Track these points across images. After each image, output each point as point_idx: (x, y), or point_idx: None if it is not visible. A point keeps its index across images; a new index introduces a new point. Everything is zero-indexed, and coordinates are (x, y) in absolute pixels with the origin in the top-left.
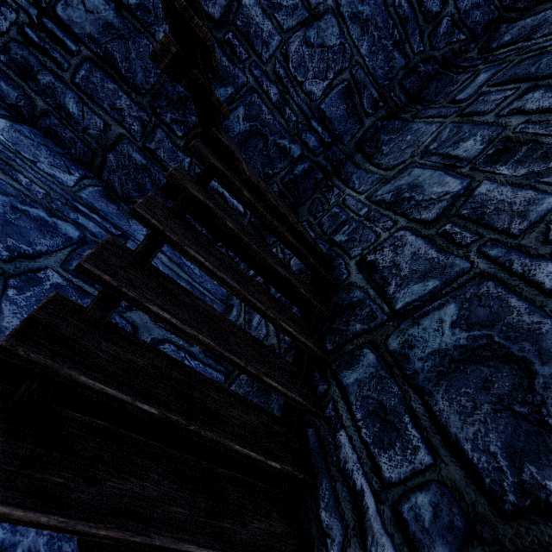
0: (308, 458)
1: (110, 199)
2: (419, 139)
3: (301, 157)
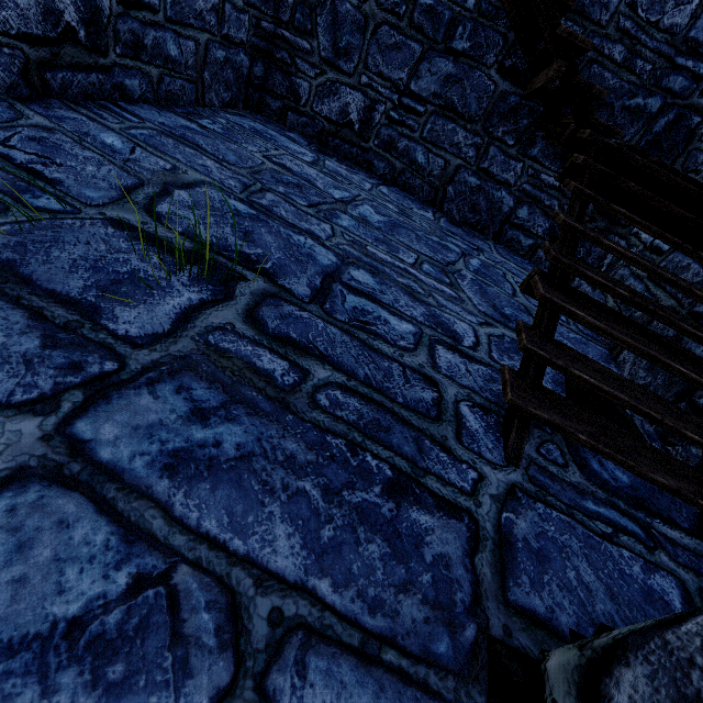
0: None
1: (455, 225)
2: None
3: (662, 109)
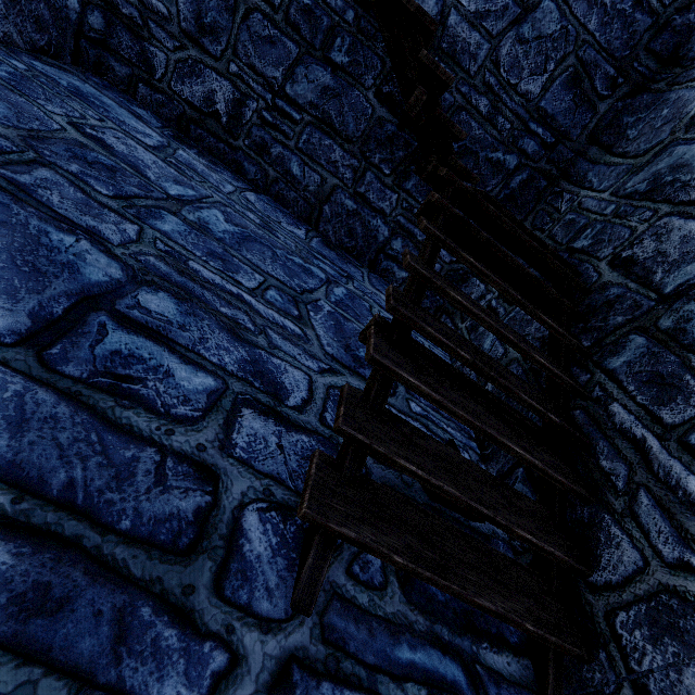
0: (579, 429)
1: (329, 247)
2: (681, 110)
3: (518, 167)
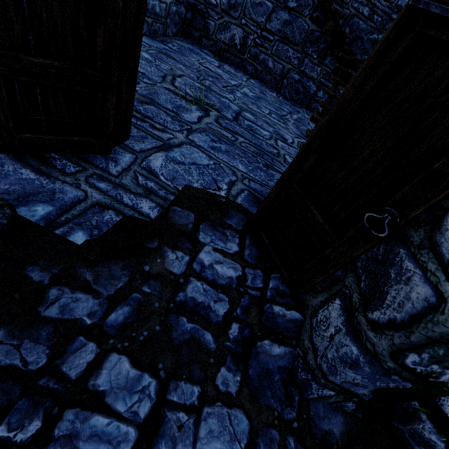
0: None
1: (287, 100)
2: None
3: None
